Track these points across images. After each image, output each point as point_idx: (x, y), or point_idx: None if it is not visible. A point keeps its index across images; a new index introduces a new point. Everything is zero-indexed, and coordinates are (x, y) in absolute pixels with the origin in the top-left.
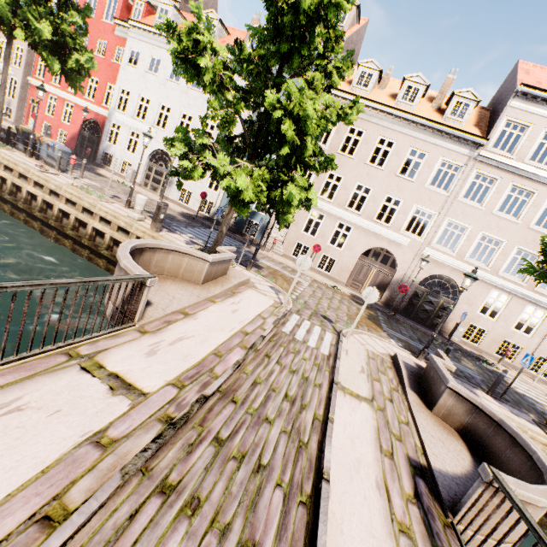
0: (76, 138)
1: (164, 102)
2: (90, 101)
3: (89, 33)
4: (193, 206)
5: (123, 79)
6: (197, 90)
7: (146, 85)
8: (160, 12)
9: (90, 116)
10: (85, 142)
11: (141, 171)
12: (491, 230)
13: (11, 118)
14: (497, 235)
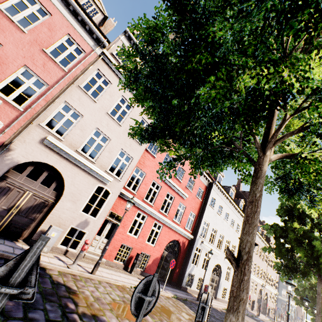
0: (158, 260)
1: (222, 232)
2: (177, 223)
3: (185, 169)
4: (227, 298)
5: (207, 215)
6: (233, 227)
7: (216, 221)
8: (219, 177)
9: (174, 237)
10: (162, 261)
11: (208, 283)
12: (270, 273)
13: (80, 248)
14: (270, 274)
